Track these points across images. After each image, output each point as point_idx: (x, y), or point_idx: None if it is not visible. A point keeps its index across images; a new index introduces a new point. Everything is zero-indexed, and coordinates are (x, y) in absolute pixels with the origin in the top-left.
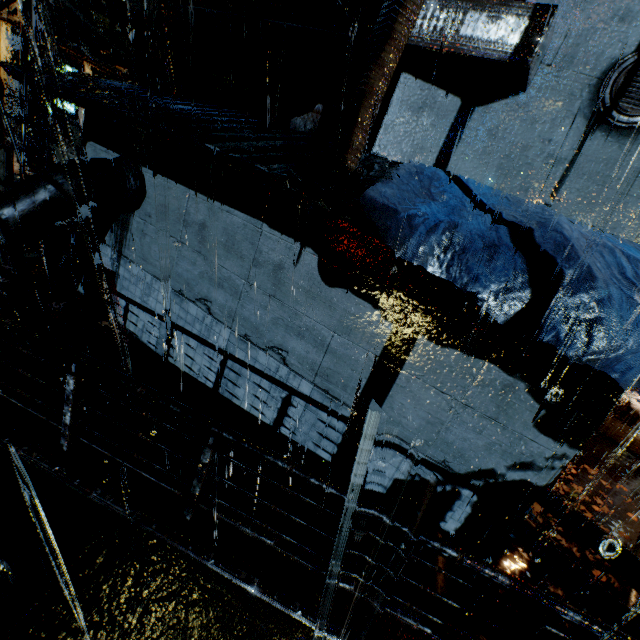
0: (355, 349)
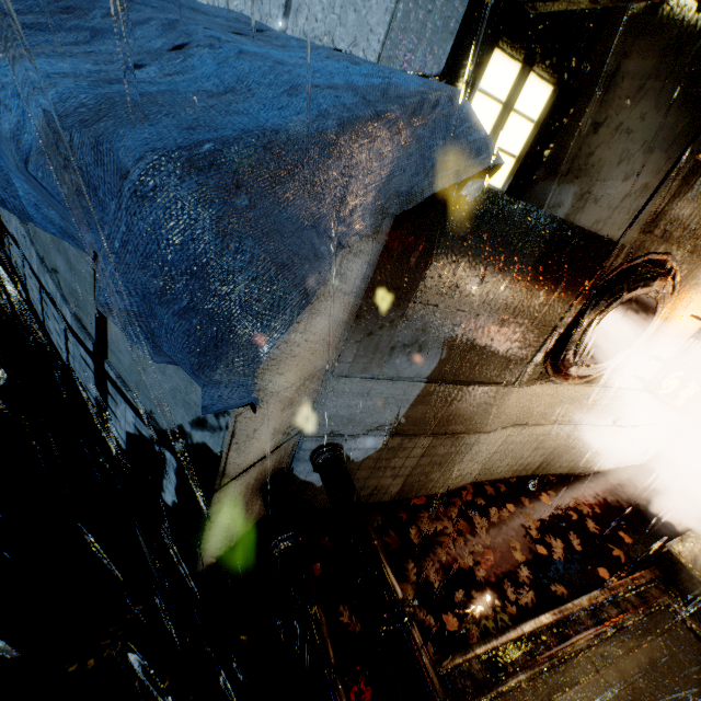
0: (82, 262)
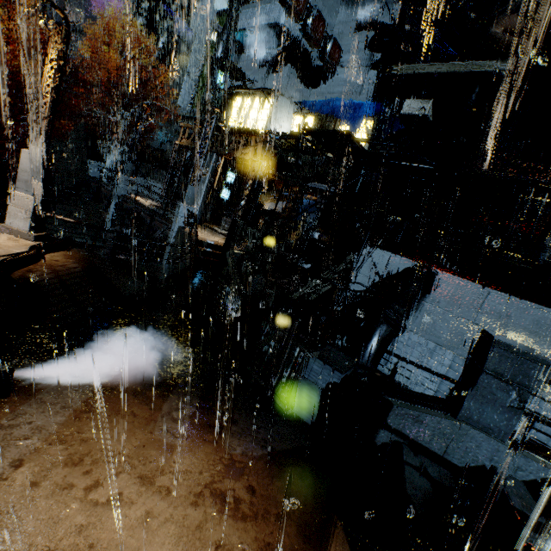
0: None
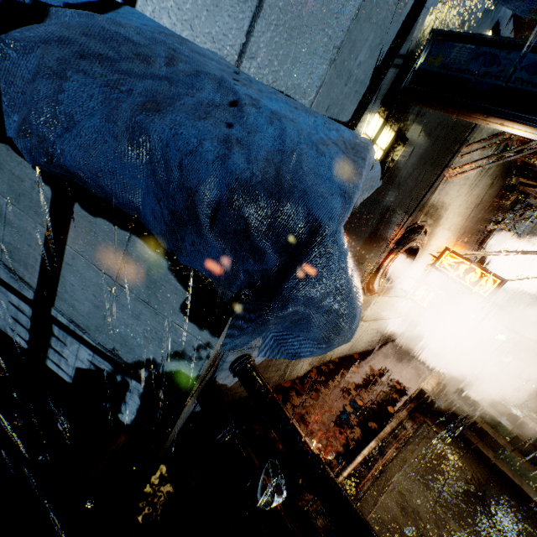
0: (27, 220)
